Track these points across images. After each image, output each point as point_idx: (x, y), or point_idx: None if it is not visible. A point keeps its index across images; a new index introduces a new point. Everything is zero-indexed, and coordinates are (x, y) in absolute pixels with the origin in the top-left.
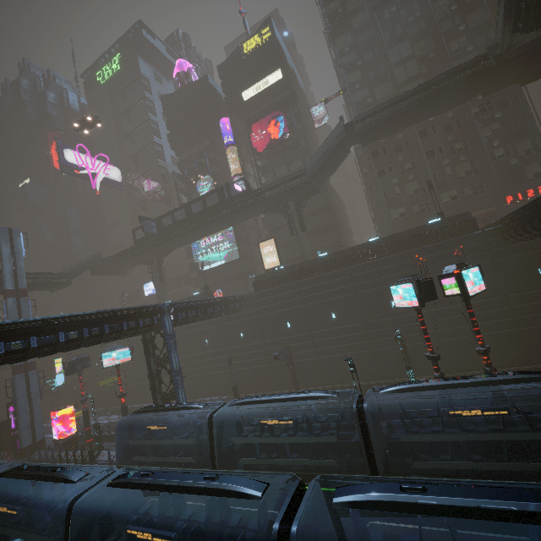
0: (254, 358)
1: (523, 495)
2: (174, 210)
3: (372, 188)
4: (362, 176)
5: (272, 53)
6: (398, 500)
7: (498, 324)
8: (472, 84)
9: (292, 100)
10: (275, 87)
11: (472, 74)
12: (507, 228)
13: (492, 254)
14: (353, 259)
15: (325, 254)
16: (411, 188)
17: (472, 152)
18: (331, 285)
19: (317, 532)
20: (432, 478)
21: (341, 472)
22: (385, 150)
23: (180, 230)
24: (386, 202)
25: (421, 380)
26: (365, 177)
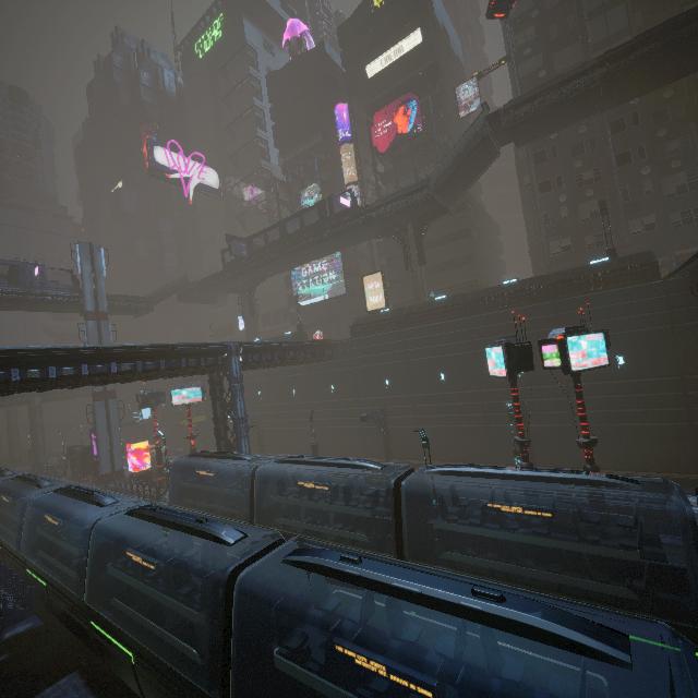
0: (345, 417)
1: (437, 583)
2: (267, 228)
3: (530, 208)
4: (520, 189)
5: (412, 4)
6: (332, 567)
7: (662, 413)
8: (697, 47)
9: (433, 75)
10: (411, 56)
11: (697, 31)
12: (696, 280)
13: (673, 315)
14: (477, 306)
15: (443, 296)
16: (587, 210)
17: (693, 156)
18: (444, 338)
19: (279, 587)
20: (457, 572)
21: (369, 549)
22: (556, 151)
23: (273, 254)
24: (545, 229)
25: (472, 465)
26: (525, 191)
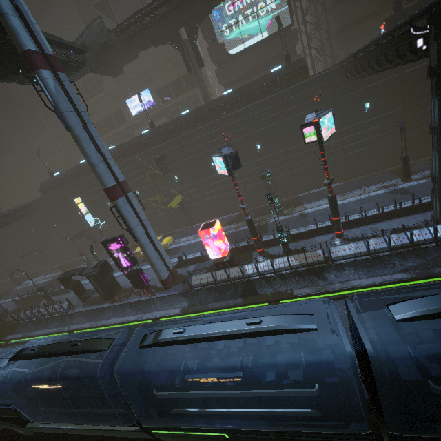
0: (383, 133)
1: None
2: None
3: None
4: None
5: None
6: None
7: None
8: None
9: None
10: None
11: None
12: None
13: None
14: None
15: None
16: None
17: None
18: None
19: None
20: None
21: None
22: None
23: None
24: None
25: None
26: None
